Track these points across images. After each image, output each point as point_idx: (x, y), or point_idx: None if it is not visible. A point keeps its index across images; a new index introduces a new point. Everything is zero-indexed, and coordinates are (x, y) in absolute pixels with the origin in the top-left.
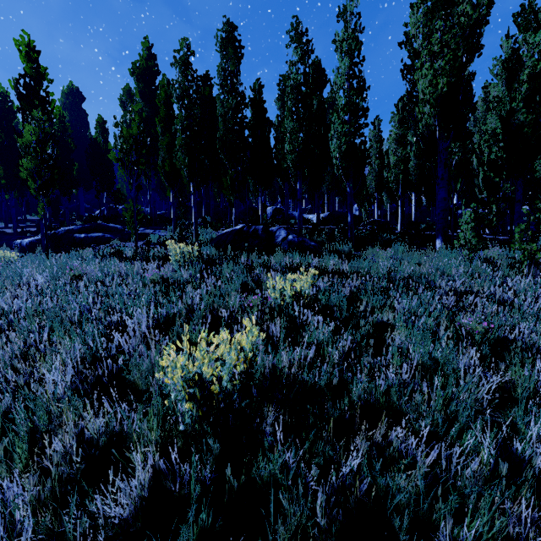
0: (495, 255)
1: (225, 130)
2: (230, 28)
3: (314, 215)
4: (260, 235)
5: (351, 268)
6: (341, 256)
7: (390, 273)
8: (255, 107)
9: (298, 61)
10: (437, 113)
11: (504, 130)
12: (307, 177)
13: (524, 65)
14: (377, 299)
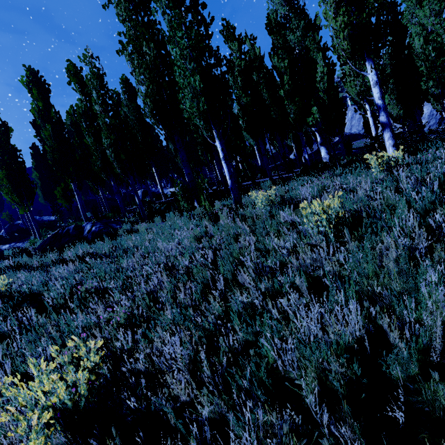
0: (216, 207)
1: (51, 152)
2: (32, 73)
3: (173, 189)
4: (71, 233)
5: (99, 249)
6: (115, 237)
7: (116, 248)
8: (75, 128)
9: (80, 93)
10: (159, 120)
11: (241, 109)
12: (118, 174)
13: (235, 65)
14: (77, 276)
